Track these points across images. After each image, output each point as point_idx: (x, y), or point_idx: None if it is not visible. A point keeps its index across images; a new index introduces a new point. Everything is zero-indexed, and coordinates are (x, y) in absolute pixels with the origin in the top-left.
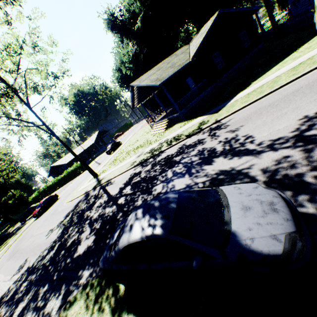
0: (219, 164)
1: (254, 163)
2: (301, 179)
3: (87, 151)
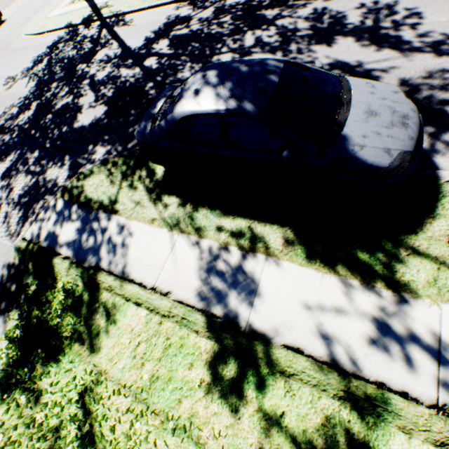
0: (341, 50)
1: (396, 67)
2: (443, 108)
3: None
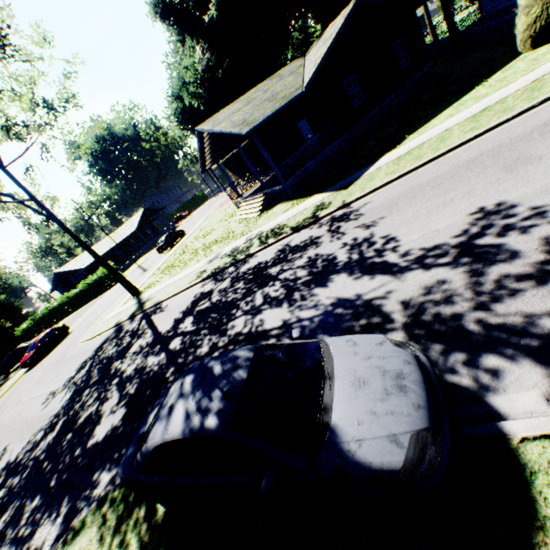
0: (338, 287)
1: (393, 290)
2: (459, 323)
3: (123, 246)
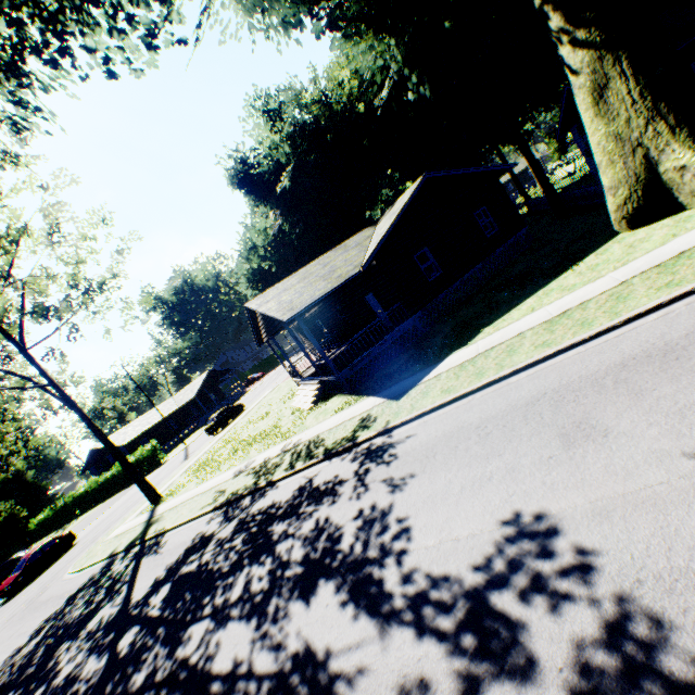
0: (317, 614)
1: (367, 665)
2: None
3: (178, 415)
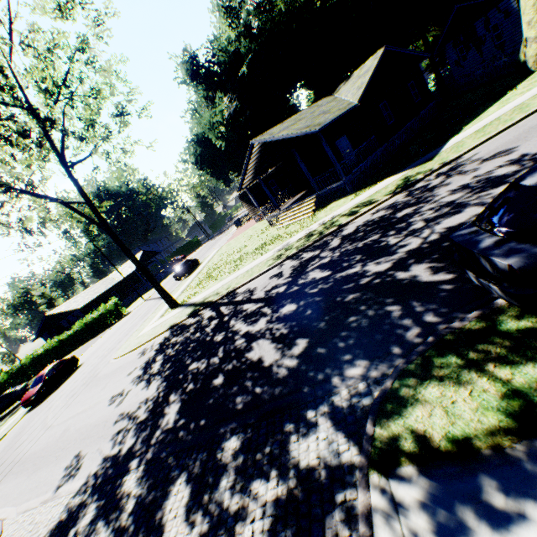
0: None
1: None
2: None
3: (119, 288)
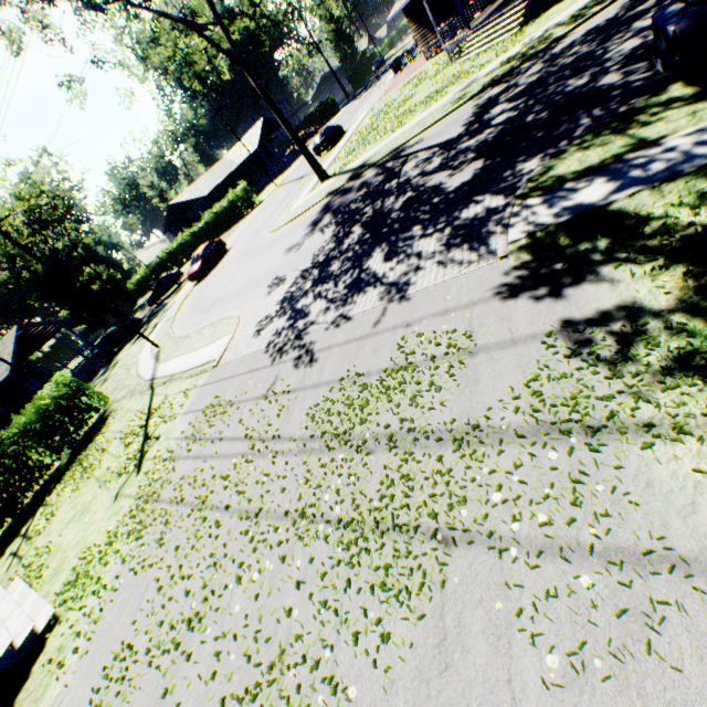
0: None
1: None
2: None
3: (241, 174)
